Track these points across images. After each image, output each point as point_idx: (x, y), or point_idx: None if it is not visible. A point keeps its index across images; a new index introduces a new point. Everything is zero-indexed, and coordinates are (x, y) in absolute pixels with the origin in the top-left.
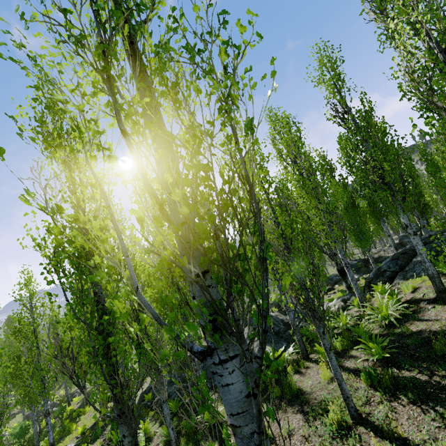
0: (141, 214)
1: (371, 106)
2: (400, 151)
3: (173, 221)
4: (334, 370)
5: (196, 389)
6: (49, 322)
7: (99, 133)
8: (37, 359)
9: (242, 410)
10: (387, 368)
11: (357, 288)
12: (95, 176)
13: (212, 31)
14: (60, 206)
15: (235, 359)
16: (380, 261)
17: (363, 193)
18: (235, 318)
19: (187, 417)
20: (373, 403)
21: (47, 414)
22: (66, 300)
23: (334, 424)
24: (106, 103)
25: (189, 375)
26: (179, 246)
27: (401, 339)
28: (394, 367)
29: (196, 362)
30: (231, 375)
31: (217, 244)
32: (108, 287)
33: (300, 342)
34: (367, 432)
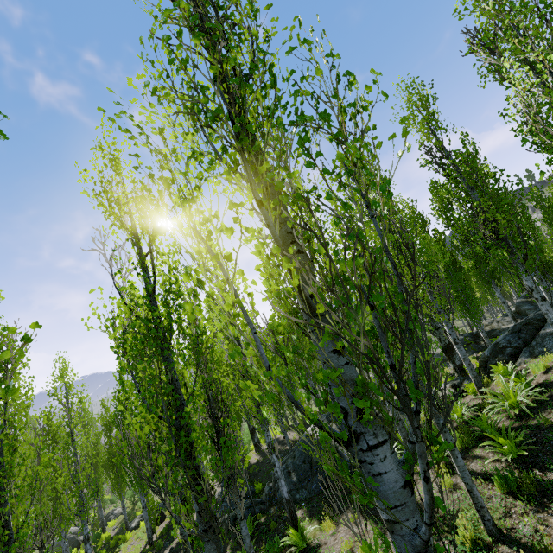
0: (275, 286)
1: (475, 148)
2: (510, 198)
3: (306, 292)
4: (462, 472)
5: (358, 474)
6: (80, 423)
7: (235, 204)
8: (75, 468)
9: (400, 503)
10: (527, 471)
11: (472, 370)
12: (209, 247)
13: (337, 93)
14: (202, 281)
15: (386, 445)
16: (494, 335)
17: (466, 250)
18: (403, 393)
19: (269, 540)
20: (515, 514)
21: (86, 540)
22: (137, 389)
23: (466, 543)
24: (226, 171)
25: (260, 488)
26: (309, 320)
27: (538, 432)
28: (536, 468)
29: (277, 467)
30: (383, 462)
31: (373, 315)
32: (185, 373)
33: (406, 440)
34: (512, 552)
